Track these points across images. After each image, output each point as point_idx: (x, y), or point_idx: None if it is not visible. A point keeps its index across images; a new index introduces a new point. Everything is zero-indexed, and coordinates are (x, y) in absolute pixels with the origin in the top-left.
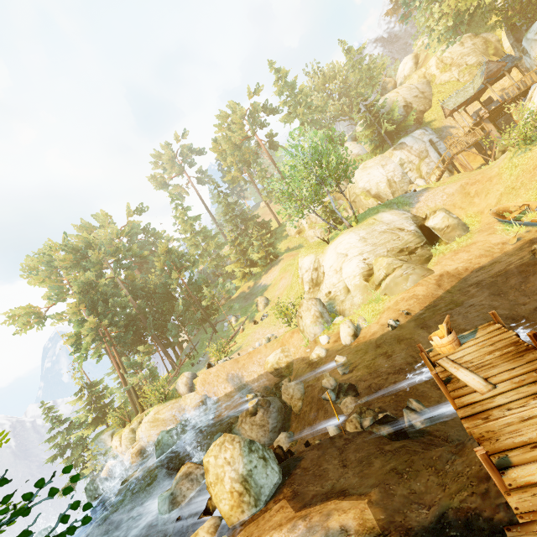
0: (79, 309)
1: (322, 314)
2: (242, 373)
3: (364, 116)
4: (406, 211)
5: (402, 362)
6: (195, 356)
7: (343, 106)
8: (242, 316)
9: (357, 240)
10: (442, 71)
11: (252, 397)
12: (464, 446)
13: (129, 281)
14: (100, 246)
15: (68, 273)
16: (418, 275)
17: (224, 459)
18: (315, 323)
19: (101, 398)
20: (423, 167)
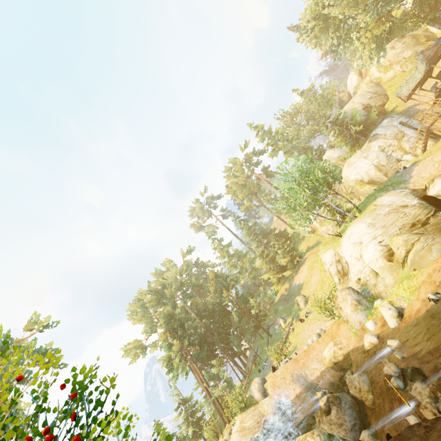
0: (166, 336)
1: (359, 301)
2: (305, 372)
3: (332, 128)
4: (403, 188)
5: None
6: (259, 361)
7: (313, 127)
8: (288, 317)
9: (365, 227)
10: (385, 72)
11: (320, 395)
12: None
13: (194, 306)
14: (170, 285)
15: (154, 310)
16: (440, 244)
17: None
18: (356, 311)
19: (194, 412)
20: (404, 145)
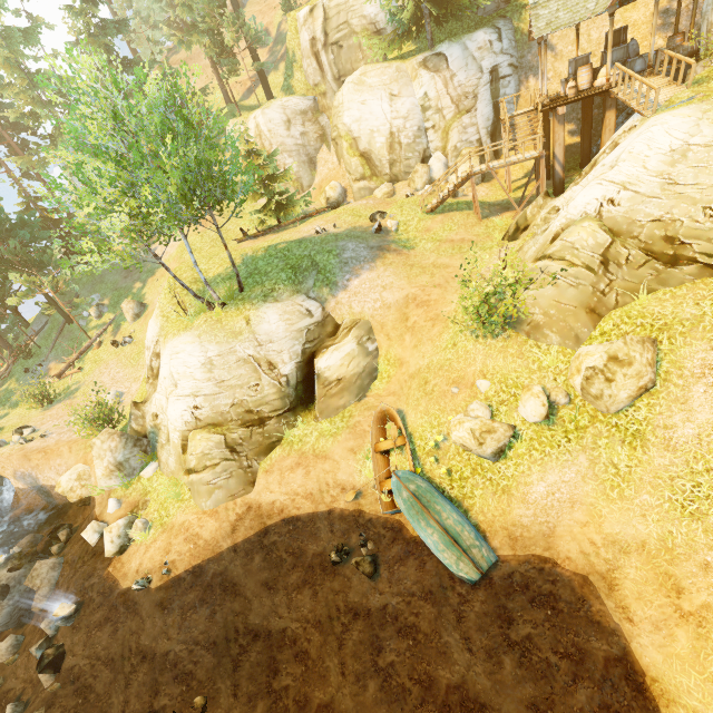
0: None
1: (124, 464)
2: (37, 475)
3: None
4: (321, 299)
5: (119, 650)
6: (36, 352)
7: None
8: (109, 312)
9: (199, 363)
10: None
11: None
12: None
13: None
14: None
15: None
16: (227, 493)
17: None
18: (110, 477)
19: None
20: (454, 133)
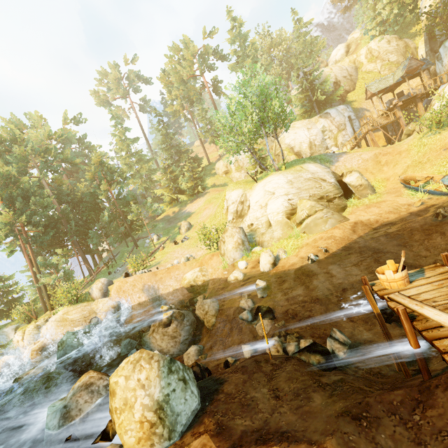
0: None
1: (244, 242)
2: (159, 286)
3: (301, 82)
4: (327, 166)
5: (318, 293)
6: (114, 265)
7: (282, 72)
8: (164, 236)
9: (284, 182)
10: (369, 61)
11: (166, 308)
12: (433, 394)
13: (56, 185)
14: (27, 142)
15: None
16: (336, 220)
17: (137, 381)
18: (236, 249)
19: (8, 292)
20: (339, 137)
